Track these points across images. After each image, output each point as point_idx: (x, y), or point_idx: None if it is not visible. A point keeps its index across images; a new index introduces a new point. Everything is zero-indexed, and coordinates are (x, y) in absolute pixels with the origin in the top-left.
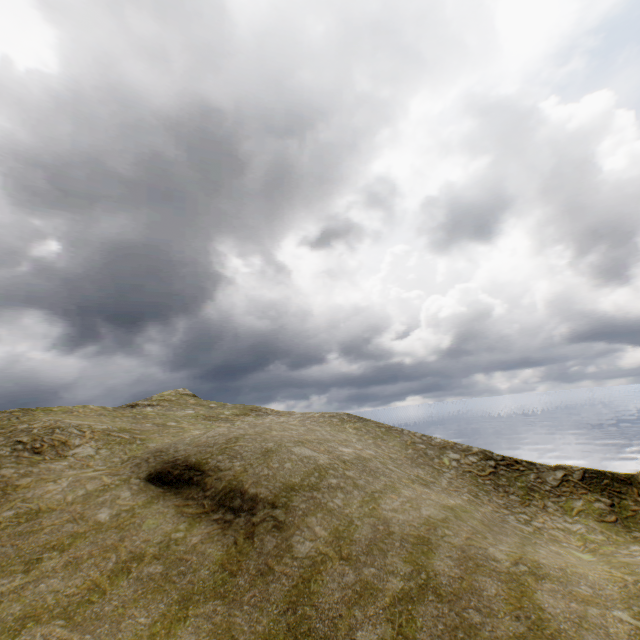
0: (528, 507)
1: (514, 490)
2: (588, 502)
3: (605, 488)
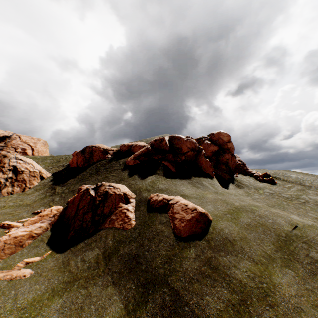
0: None
1: None
2: None
3: None
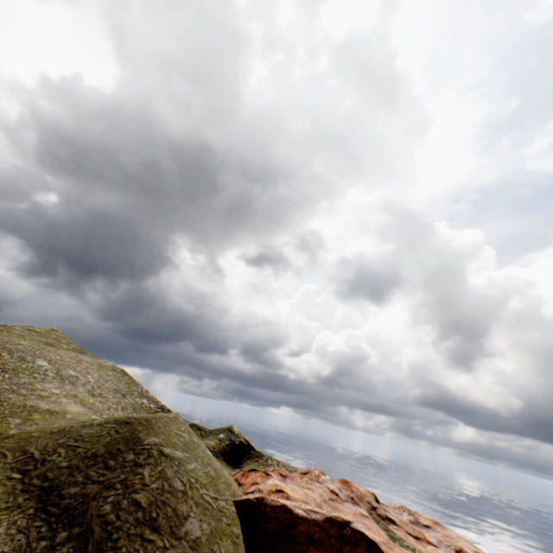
0: None
1: None
2: None
3: None
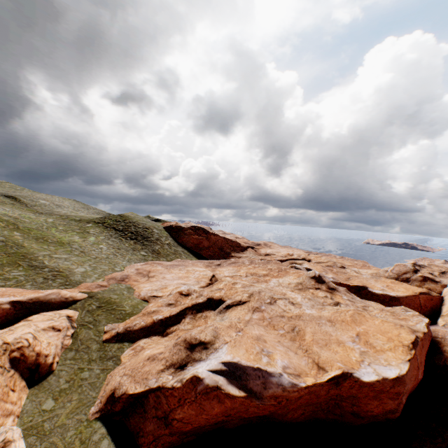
0: None
1: None
2: None
3: None
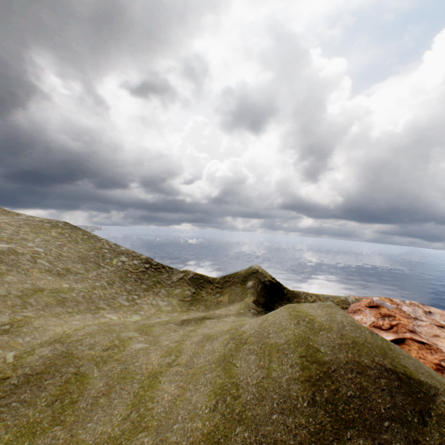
0: (147, 292)
1: (148, 282)
2: (184, 291)
3: (198, 284)
